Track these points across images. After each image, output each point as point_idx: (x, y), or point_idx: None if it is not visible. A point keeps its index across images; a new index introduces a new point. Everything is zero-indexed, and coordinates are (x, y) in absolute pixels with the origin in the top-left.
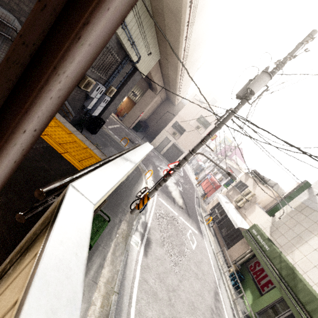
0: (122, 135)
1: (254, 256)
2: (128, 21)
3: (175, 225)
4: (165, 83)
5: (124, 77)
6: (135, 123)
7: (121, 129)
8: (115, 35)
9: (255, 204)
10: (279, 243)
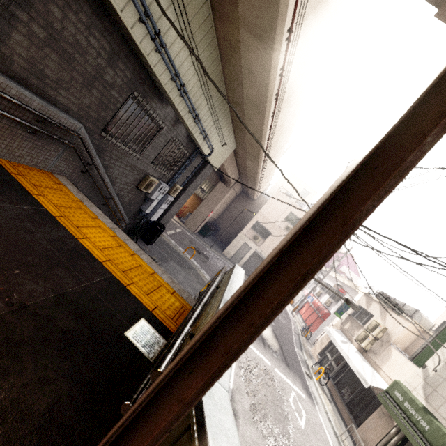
0: (185, 243)
1: (405, 440)
2: (202, 115)
3: (270, 383)
4: (241, 174)
5: (192, 172)
6: (201, 225)
7: (183, 234)
8: (185, 129)
9: (390, 345)
10: (444, 416)
